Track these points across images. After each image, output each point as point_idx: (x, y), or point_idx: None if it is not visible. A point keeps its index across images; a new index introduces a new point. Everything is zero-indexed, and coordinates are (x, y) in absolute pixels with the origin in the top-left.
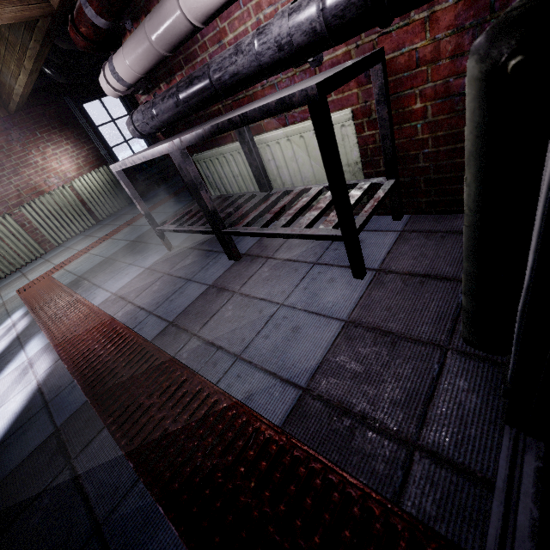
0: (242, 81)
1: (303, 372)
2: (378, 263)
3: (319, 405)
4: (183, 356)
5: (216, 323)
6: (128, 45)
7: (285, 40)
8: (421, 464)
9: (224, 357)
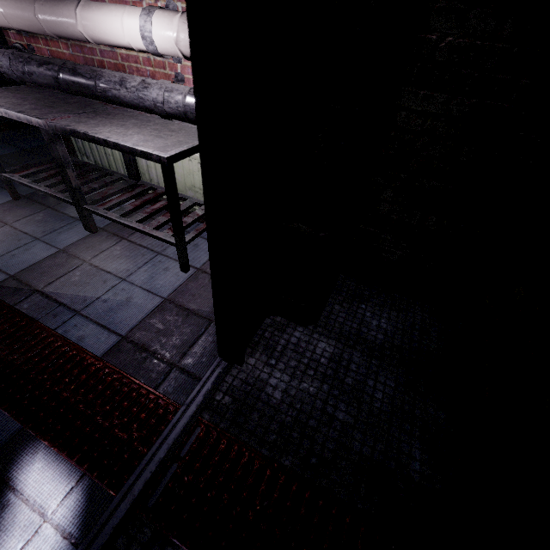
0: (124, 104)
1: (126, 327)
2: (201, 264)
3: (130, 346)
4: (24, 306)
5: (62, 284)
6: (8, 2)
7: (160, 105)
8: (175, 373)
9: (65, 311)
